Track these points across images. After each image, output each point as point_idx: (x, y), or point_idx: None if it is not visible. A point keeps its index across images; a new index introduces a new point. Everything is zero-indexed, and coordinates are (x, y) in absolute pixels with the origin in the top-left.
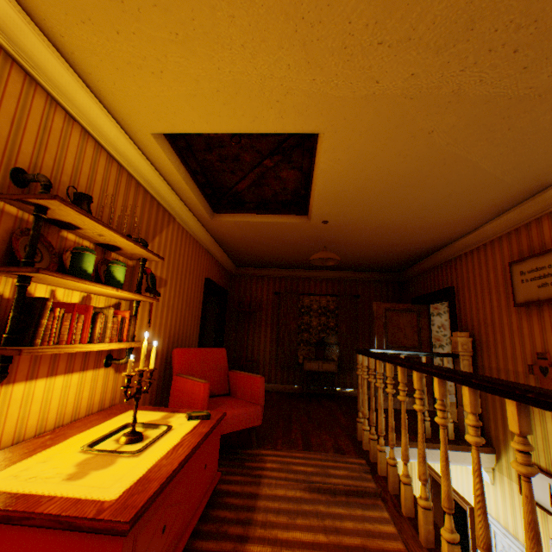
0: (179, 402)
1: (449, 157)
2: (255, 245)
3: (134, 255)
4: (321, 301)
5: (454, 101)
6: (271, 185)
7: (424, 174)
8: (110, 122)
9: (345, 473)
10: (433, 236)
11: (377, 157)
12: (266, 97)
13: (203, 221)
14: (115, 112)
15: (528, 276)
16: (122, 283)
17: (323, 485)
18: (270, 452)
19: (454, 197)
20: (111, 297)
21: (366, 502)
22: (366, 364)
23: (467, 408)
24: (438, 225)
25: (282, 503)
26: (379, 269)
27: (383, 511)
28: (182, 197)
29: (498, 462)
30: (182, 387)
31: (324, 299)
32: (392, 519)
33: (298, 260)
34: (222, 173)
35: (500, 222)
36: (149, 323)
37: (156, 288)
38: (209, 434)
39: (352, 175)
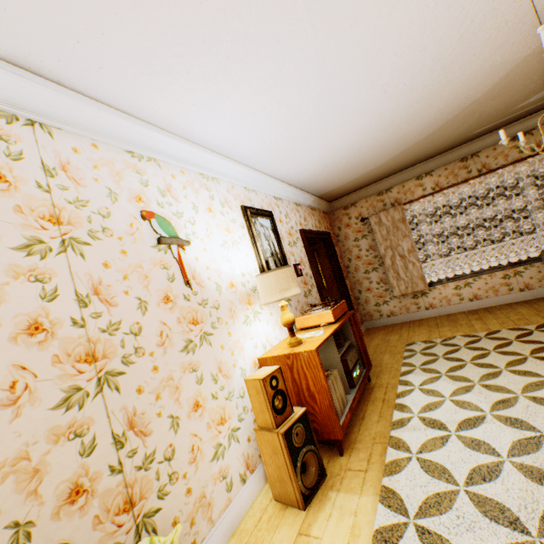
0: None
1: None
2: None
3: None
4: None
5: None
6: None
7: None
8: None
9: None
10: None
11: None
12: None
13: None
14: None
15: None
16: None
17: None
18: None
19: None
20: None
21: None
22: None
23: None
24: None
25: None
26: None
27: None
28: None
29: None
30: None
31: None
32: None
33: None
34: None
35: None
36: None
37: None
38: None
39: None
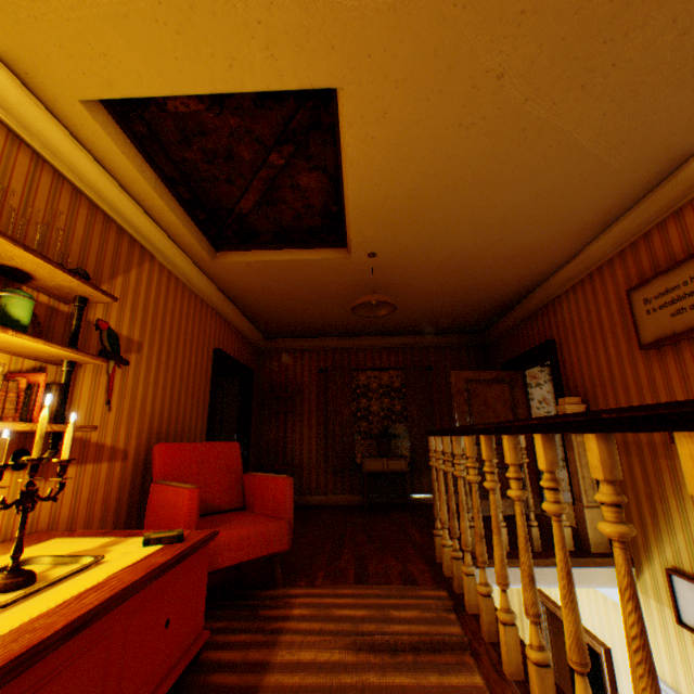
0: (157, 523)
1: (531, 125)
2: (284, 301)
3: (64, 291)
4: (382, 378)
5: (530, 9)
6: (289, 202)
7: (499, 160)
8: (4, 74)
9: (415, 615)
10: (521, 271)
11: (428, 131)
12: (240, 13)
13: (201, 264)
14: (9, 58)
15: (655, 303)
16: (25, 325)
17: (378, 637)
18: (302, 591)
19: (544, 201)
20: (19, 354)
21: (447, 660)
22: (440, 448)
23: (598, 473)
24: (526, 251)
25: (307, 675)
26: (456, 330)
27: (473, 673)
28: (161, 224)
29: (639, 579)
30: (161, 500)
31: (386, 375)
32: (489, 687)
33: (347, 323)
34: (216, 184)
35: (609, 237)
36: (108, 404)
37: (120, 353)
38: (168, 566)
39: (396, 168)
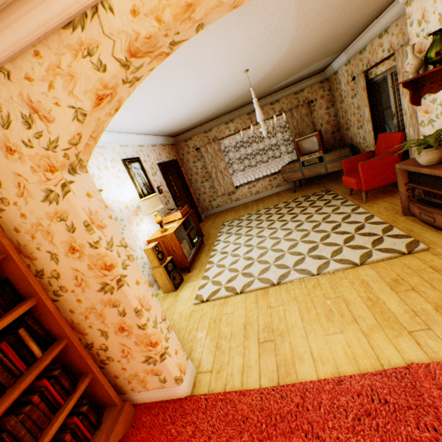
0: None
1: None
2: None
3: None
4: None
5: None
6: None
7: None
8: None
9: None
10: None
11: None
12: None
13: None
14: None
15: None
16: None
17: None
18: None
19: None
20: None
21: None
22: None
23: None
24: None
25: None
26: None
27: None
28: None
29: None
30: None
31: None
32: None
33: None
34: None
35: None
36: None
37: None
38: None
39: None
